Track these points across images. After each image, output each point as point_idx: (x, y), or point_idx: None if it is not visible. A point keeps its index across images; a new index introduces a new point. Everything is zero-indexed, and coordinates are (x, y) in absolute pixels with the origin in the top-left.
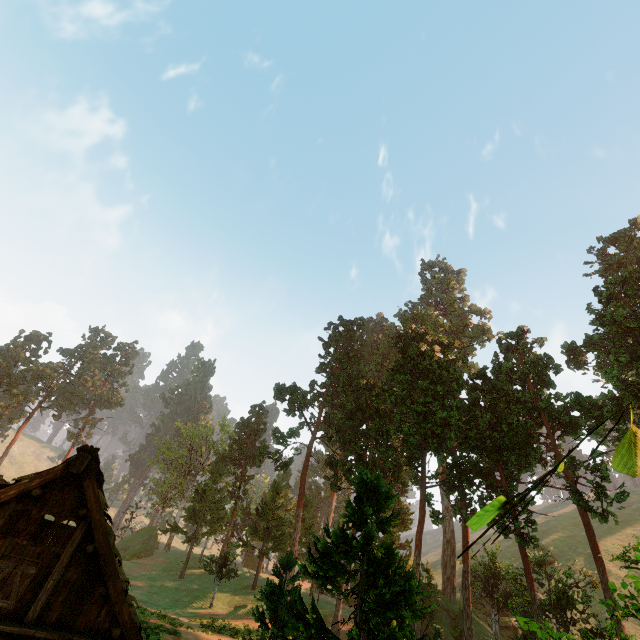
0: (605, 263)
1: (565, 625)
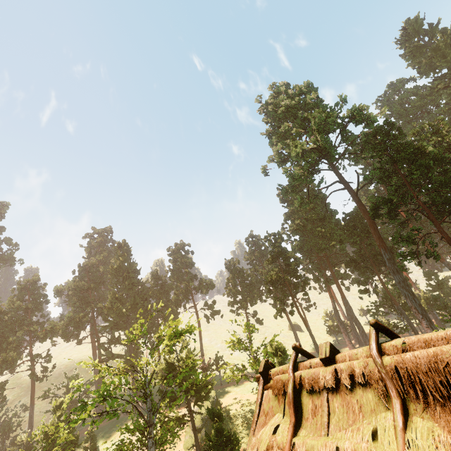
0: (90, 245)
1: (4, 441)
